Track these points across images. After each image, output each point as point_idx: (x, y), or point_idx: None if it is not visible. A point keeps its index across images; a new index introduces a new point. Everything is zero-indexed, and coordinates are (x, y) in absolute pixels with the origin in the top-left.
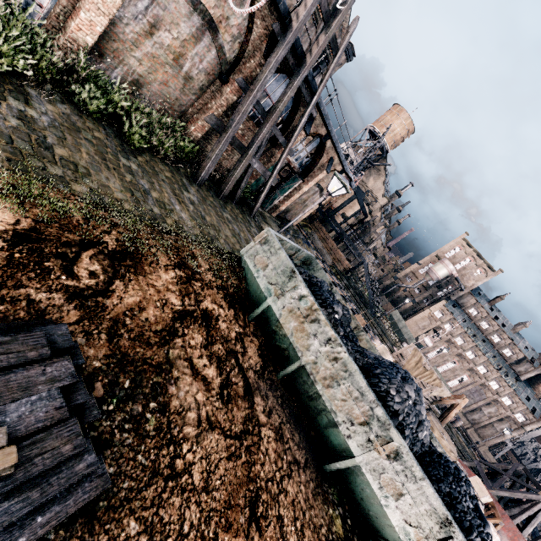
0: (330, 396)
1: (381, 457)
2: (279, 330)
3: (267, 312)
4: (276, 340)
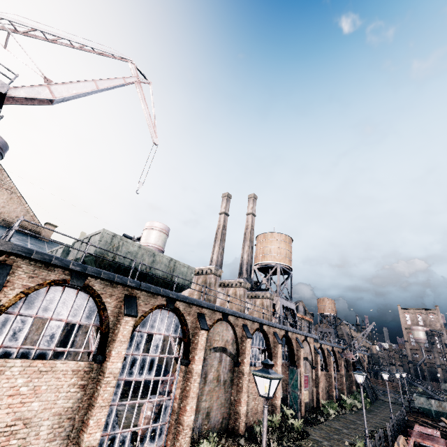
0: None
1: None
2: (440, 413)
3: (434, 412)
4: (443, 416)
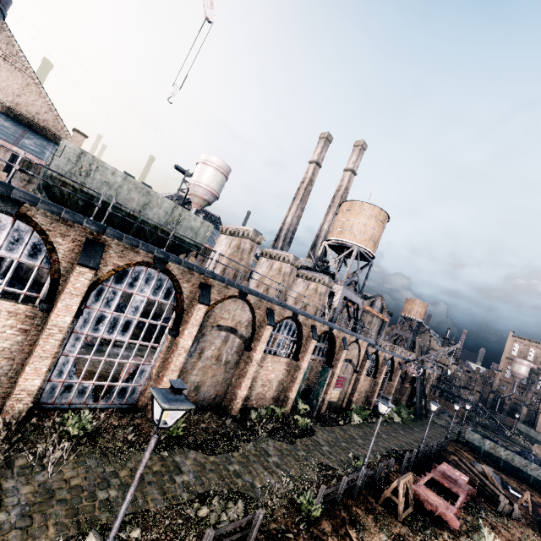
0: (515, 464)
1: (535, 471)
2: (491, 454)
3: (484, 451)
4: (491, 458)
